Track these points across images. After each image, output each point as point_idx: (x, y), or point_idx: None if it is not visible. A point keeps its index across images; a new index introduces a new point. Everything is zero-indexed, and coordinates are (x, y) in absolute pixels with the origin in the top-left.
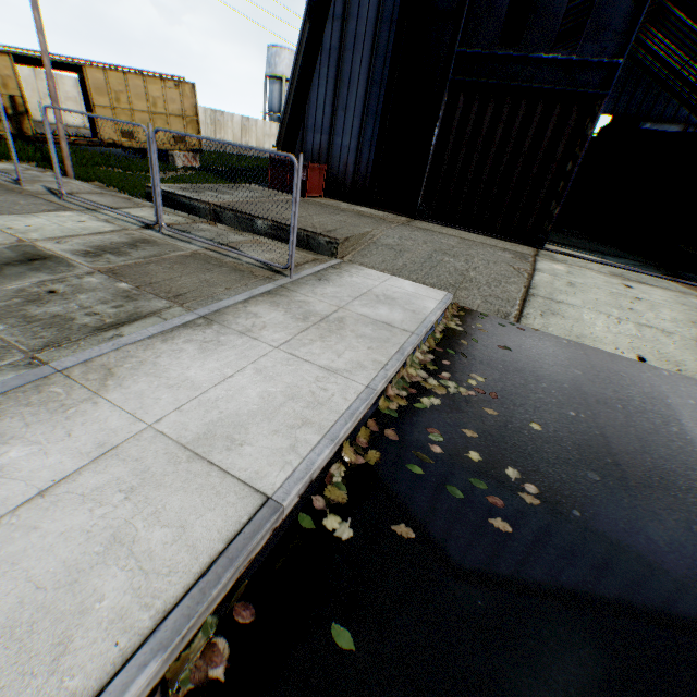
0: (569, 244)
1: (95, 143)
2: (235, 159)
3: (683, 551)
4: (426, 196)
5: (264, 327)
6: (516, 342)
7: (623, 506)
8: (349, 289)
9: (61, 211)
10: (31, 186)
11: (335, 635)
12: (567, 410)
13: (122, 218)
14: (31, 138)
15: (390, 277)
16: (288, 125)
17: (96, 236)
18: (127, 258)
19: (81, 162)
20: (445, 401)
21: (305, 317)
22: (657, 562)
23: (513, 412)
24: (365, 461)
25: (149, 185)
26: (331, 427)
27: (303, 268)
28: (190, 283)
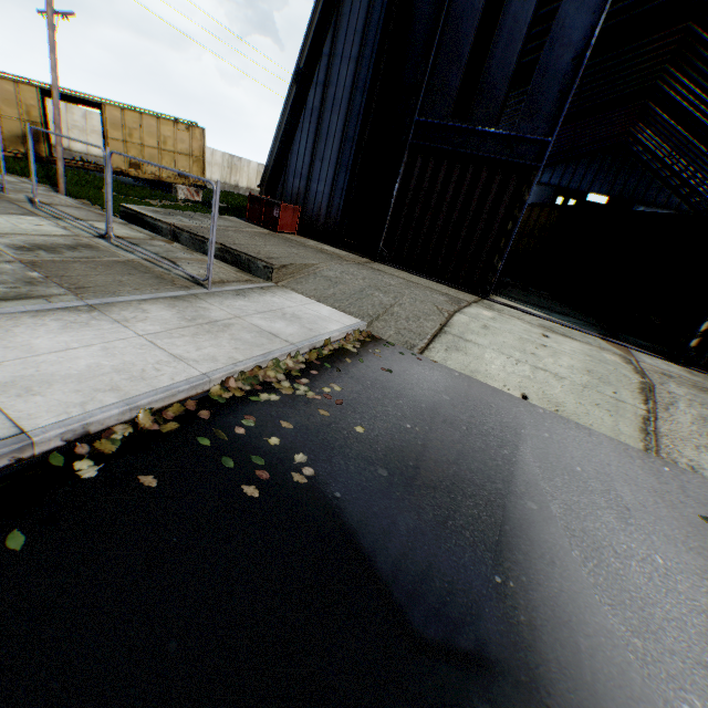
0: (523, 300)
1: (103, 169)
2: (241, 198)
3: (421, 537)
4: (387, 242)
5: (144, 320)
6: (404, 368)
7: (392, 497)
8: (260, 305)
9: (26, 215)
10: (14, 194)
11: (11, 538)
12: (407, 422)
13: (82, 227)
14: (43, 159)
15: (313, 302)
16: (272, 169)
17: (43, 237)
18: (58, 256)
19: (80, 183)
20: (285, 399)
21: (193, 319)
22: (385, 540)
23: (347, 416)
24: (159, 428)
25: (123, 205)
26: (137, 396)
27: (229, 285)
28: (102, 281)
